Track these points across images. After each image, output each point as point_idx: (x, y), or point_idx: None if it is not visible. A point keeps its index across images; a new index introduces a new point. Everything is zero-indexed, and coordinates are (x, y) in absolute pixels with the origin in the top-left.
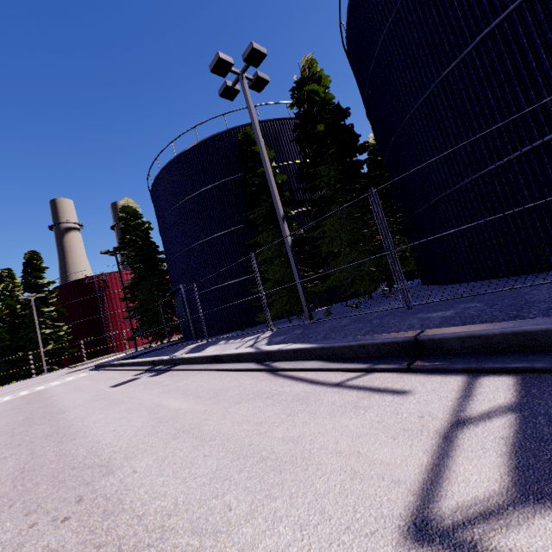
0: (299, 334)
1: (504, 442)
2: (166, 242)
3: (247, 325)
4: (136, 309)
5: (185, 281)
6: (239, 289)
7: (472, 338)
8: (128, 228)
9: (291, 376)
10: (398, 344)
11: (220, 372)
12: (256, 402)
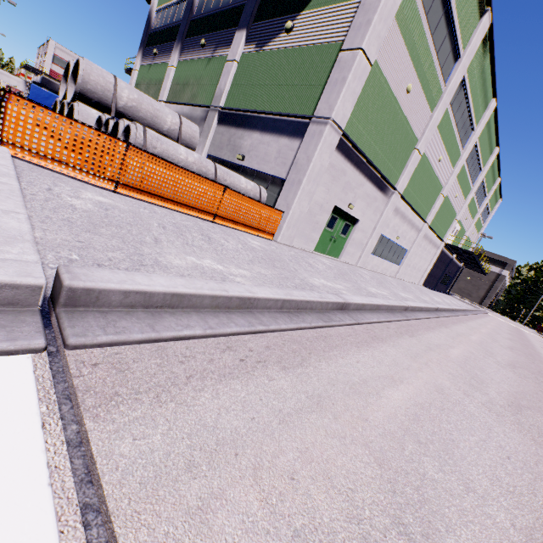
0: None
1: None
2: None
3: None
4: None
5: None
6: None
7: None
8: None
9: None
10: None
11: None
12: None
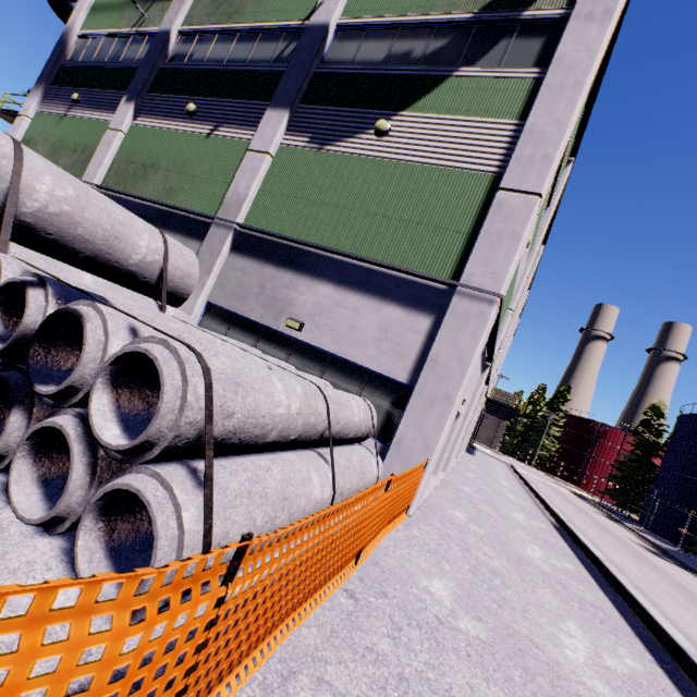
0: (677, 553)
1: (642, 545)
2: (665, 456)
3: (684, 547)
4: (617, 478)
5: (661, 490)
6: (694, 523)
7: (670, 554)
8: (646, 423)
9: (640, 540)
10: (663, 549)
11: (629, 532)
12: (627, 534)
